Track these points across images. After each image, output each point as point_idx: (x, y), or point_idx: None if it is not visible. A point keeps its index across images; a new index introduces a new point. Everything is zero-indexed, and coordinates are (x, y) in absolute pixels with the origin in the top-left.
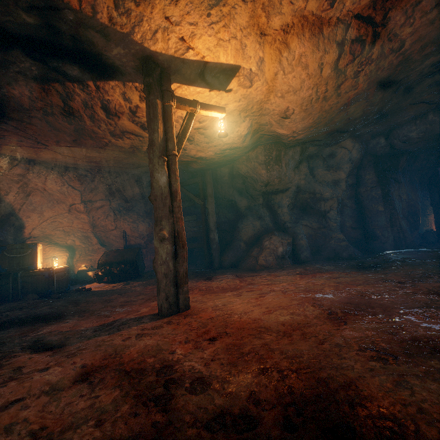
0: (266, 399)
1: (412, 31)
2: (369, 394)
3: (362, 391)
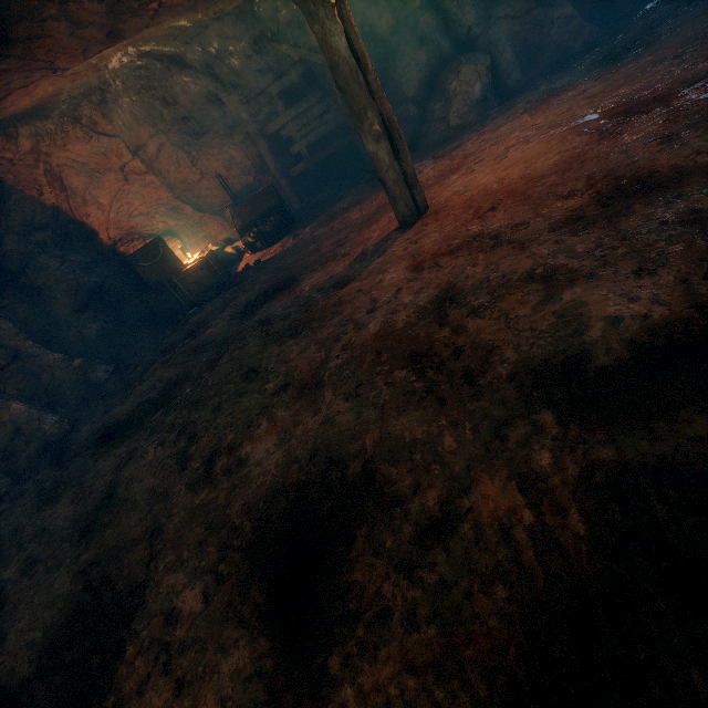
0: (579, 207)
1: None
2: (659, 165)
3: (654, 166)
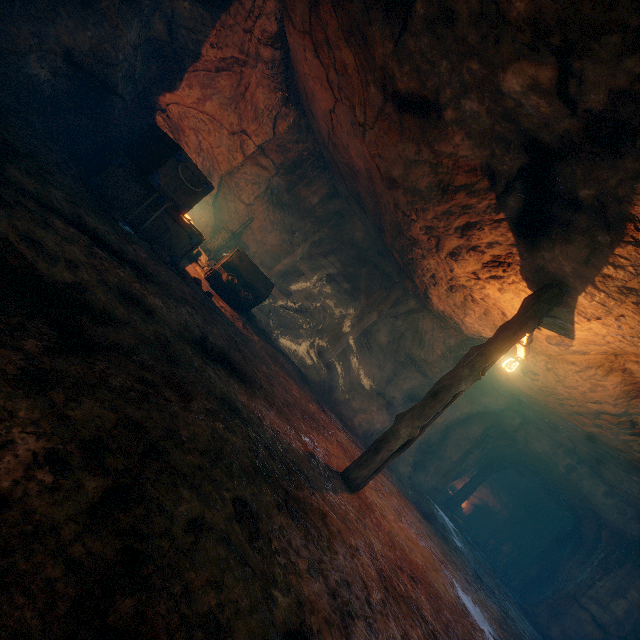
0: None
1: None
2: None
3: None
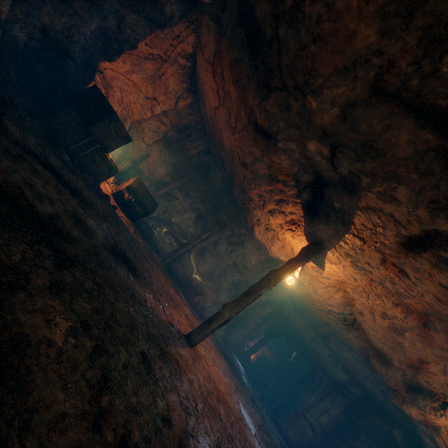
0: None
1: (351, 338)
2: None
3: None
